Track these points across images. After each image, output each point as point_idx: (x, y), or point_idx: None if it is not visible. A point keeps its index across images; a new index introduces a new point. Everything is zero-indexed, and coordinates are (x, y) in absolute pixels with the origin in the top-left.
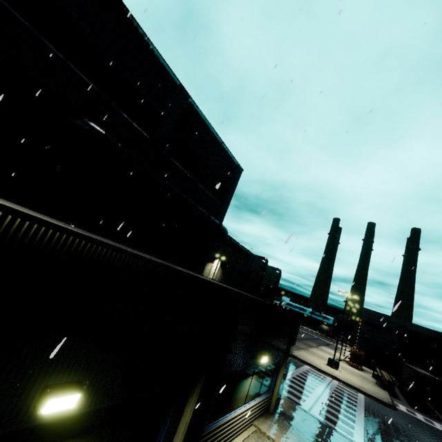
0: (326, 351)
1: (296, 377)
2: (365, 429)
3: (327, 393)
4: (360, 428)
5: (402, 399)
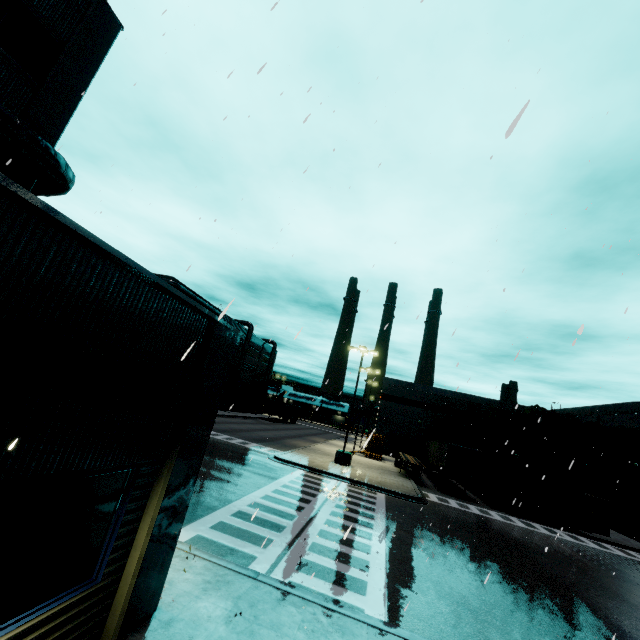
0: (337, 444)
1: (271, 495)
2: (388, 560)
3: (325, 509)
4: (380, 563)
5: (431, 485)
